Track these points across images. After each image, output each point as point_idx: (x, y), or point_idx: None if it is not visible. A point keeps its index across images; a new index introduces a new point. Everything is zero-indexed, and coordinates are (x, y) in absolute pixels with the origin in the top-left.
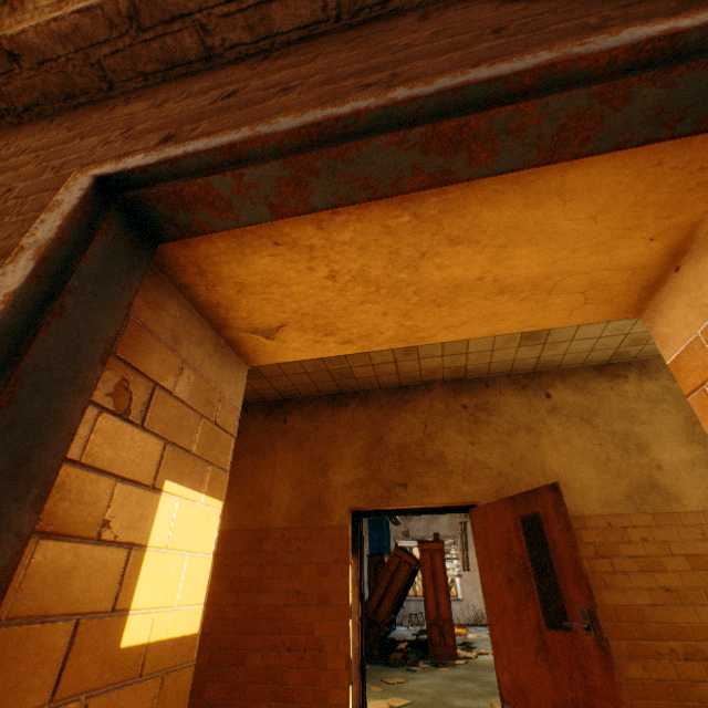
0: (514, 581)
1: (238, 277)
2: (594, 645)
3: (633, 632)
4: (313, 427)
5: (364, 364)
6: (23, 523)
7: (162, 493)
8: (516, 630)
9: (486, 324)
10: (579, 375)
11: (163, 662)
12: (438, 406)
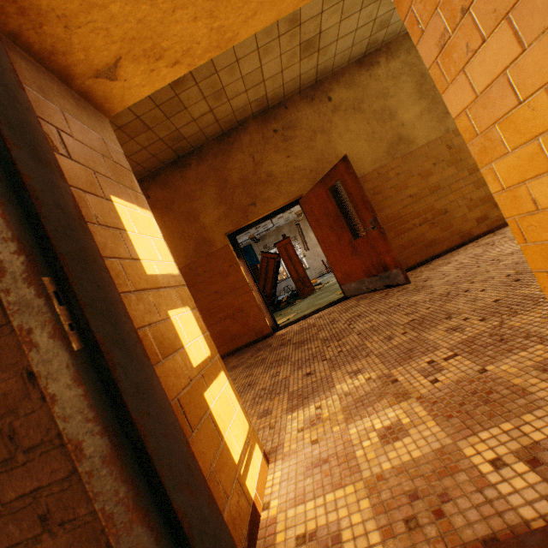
0: (334, 227)
1: (58, 8)
2: (377, 234)
3: (396, 225)
4: (172, 193)
5: (187, 122)
6: (65, 188)
7: (114, 203)
8: (340, 250)
9: (272, 8)
10: (347, 74)
11: (171, 283)
12: (257, 139)
